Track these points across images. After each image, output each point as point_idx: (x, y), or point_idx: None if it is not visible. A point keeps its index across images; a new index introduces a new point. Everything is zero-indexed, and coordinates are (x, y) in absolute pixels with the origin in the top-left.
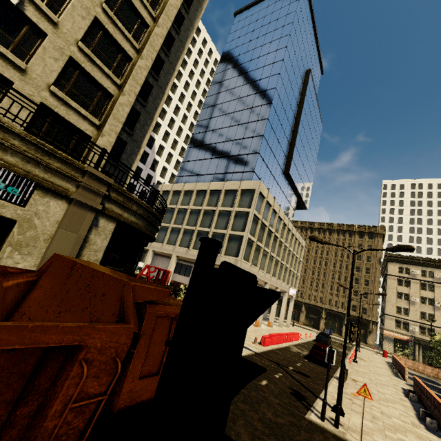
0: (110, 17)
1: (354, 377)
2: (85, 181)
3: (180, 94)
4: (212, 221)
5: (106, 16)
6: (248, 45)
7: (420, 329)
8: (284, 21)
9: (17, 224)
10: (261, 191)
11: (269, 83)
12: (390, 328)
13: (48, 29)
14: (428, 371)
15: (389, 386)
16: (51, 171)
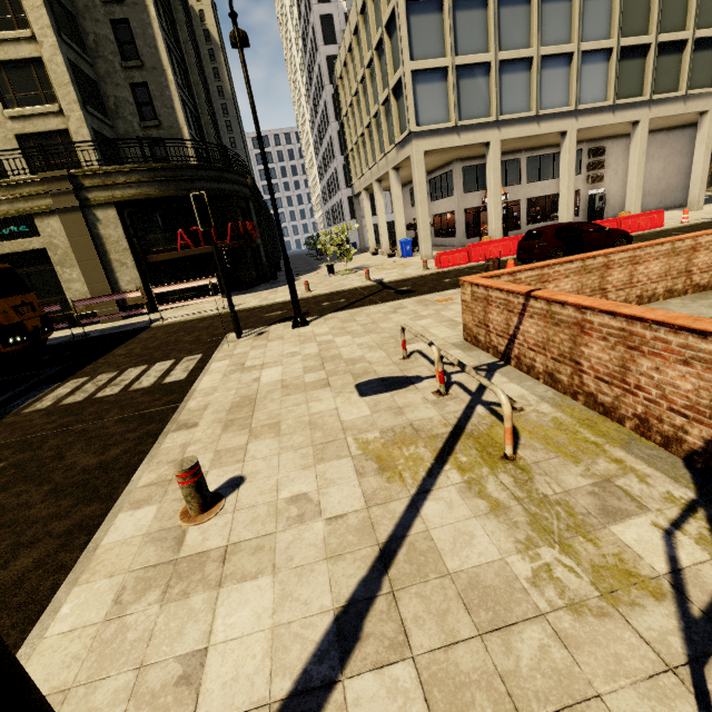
0: None
1: None
2: (47, 189)
3: None
4: (375, 84)
5: None
6: None
7: None
8: None
9: (48, 249)
10: None
11: None
12: None
13: None
14: None
15: None
16: (29, 198)
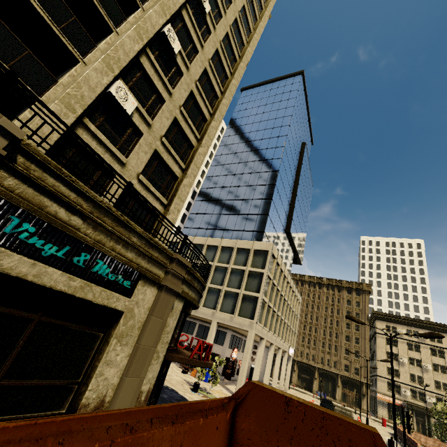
0: (184, 116)
1: None
2: (175, 268)
3: None
4: (225, 279)
5: (181, 115)
6: (254, 118)
7: (411, 393)
8: (287, 103)
9: (123, 315)
10: (273, 252)
11: (275, 153)
12: (383, 391)
13: (144, 129)
14: (430, 444)
15: None
16: (151, 261)
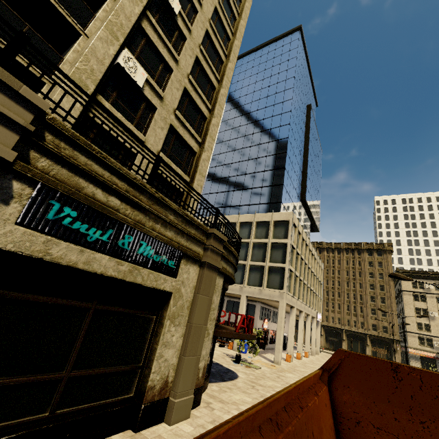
0: (193, 85)
1: None
2: (213, 244)
3: None
4: (248, 253)
5: (190, 85)
6: (254, 86)
7: None
8: (287, 65)
9: (172, 296)
10: (294, 221)
11: (282, 120)
12: (414, 346)
13: (157, 103)
14: None
15: None
16: (190, 238)
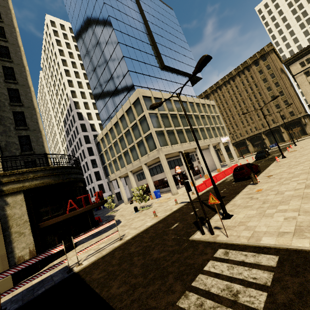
0: None
1: (271, 173)
2: None
3: (74, 73)
4: (131, 137)
5: None
6: (78, 3)
7: None
8: None
9: None
10: (143, 95)
11: (103, 17)
12: None
13: None
14: None
15: (306, 161)
16: None
